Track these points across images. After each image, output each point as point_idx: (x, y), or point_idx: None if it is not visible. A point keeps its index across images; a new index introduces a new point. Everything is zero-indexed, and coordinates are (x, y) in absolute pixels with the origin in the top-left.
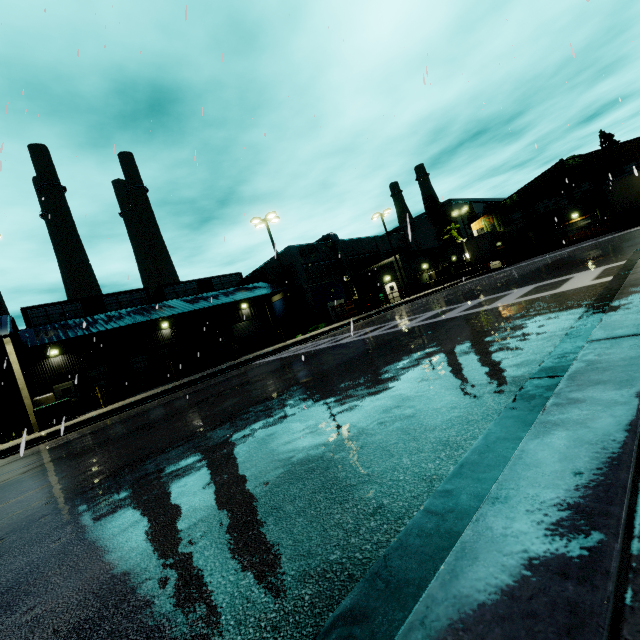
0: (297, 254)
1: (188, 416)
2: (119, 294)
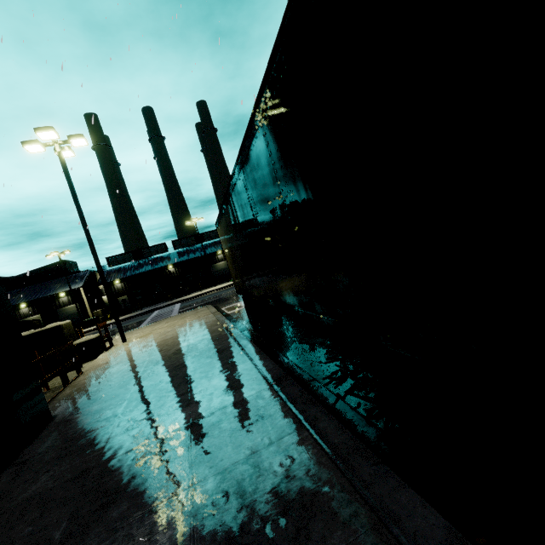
0: None
1: None
2: (150, 247)
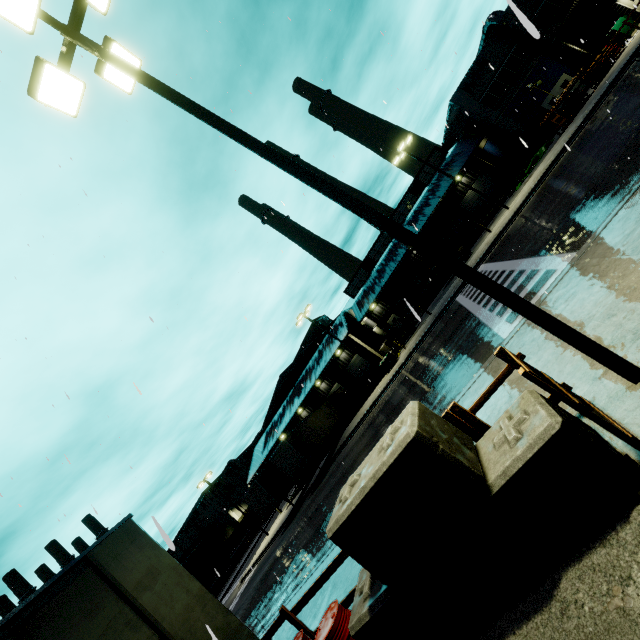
0: (464, 98)
1: (399, 411)
2: (373, 247)
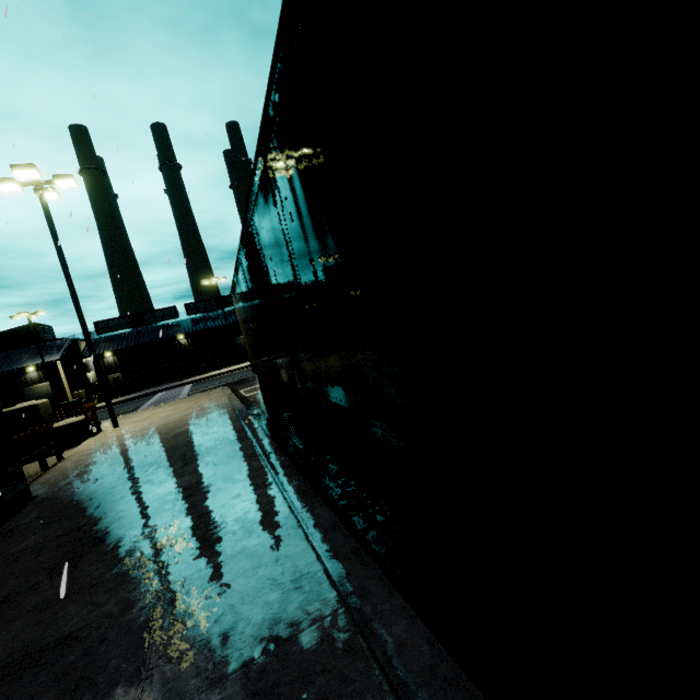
0: None
1: None
2: (155, 311)
